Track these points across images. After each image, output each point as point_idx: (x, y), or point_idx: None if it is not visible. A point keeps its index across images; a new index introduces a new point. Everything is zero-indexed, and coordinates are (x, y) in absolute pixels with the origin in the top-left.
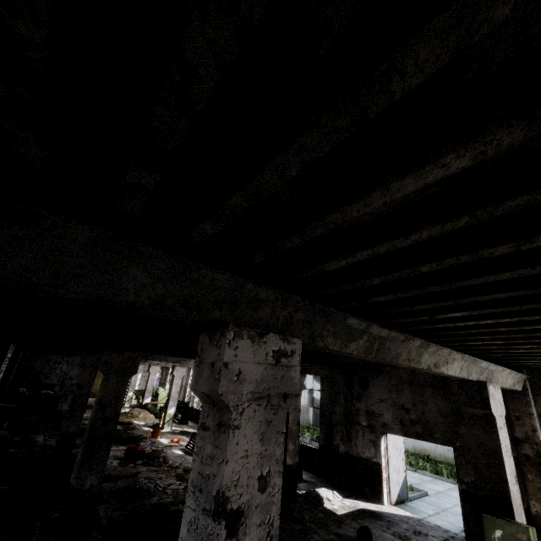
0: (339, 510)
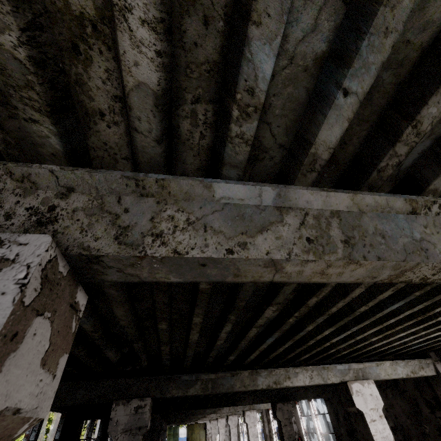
0: None
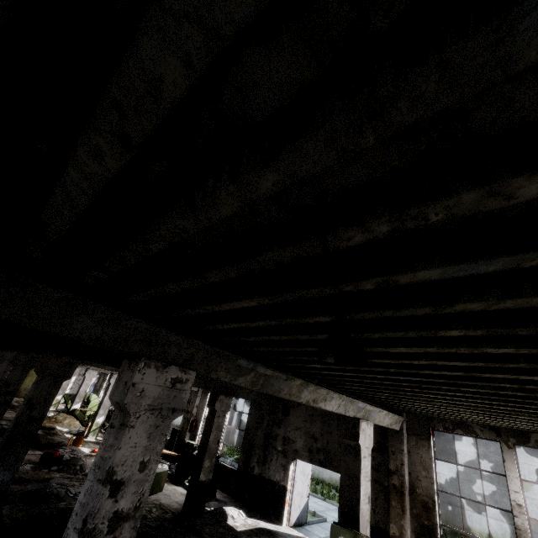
0: (239, 527)
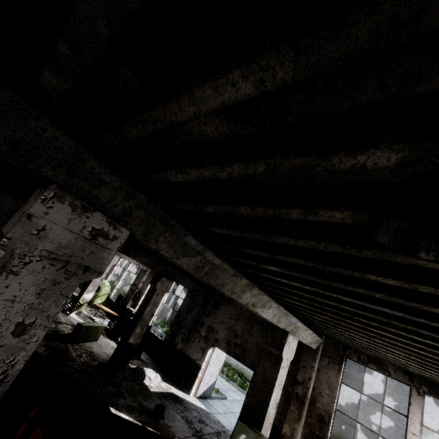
0: (153, 388)
